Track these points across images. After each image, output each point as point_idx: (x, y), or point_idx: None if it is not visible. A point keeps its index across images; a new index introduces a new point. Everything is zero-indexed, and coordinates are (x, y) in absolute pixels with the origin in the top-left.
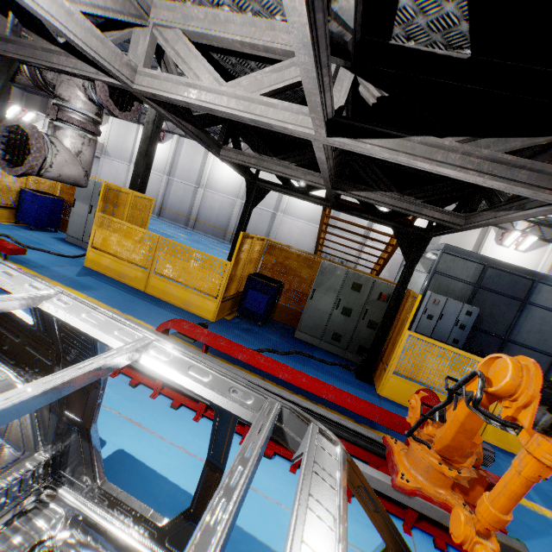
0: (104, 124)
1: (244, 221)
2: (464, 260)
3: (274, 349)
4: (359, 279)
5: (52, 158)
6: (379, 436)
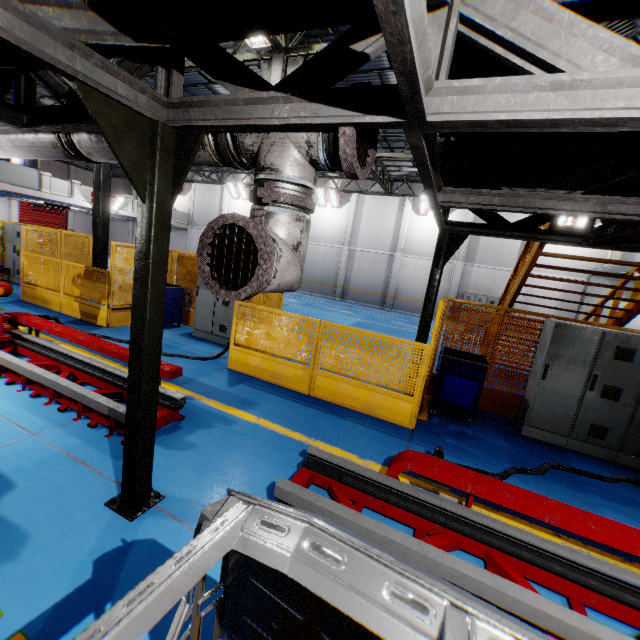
0: (187, 193)
1: (436, 284)
2: None
3: (524, 468)
4: (625, 341)
5: (276, 263)
6: None
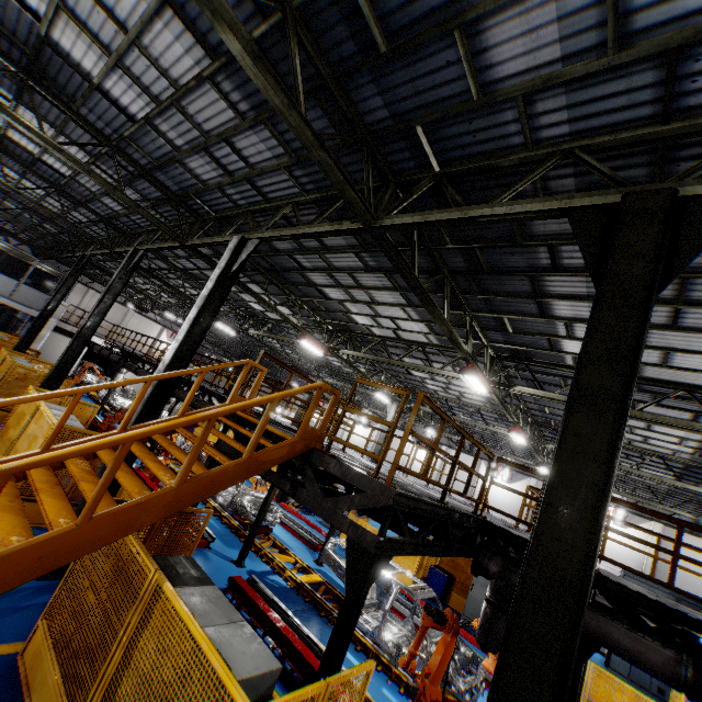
0: None
1: None
2: (650, 586)
3: None
4: None
5: None
6: (483, 657)
